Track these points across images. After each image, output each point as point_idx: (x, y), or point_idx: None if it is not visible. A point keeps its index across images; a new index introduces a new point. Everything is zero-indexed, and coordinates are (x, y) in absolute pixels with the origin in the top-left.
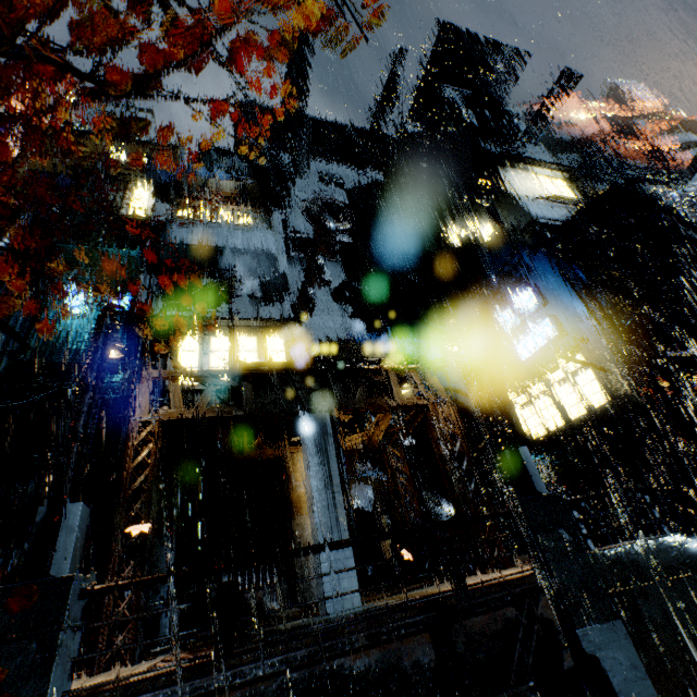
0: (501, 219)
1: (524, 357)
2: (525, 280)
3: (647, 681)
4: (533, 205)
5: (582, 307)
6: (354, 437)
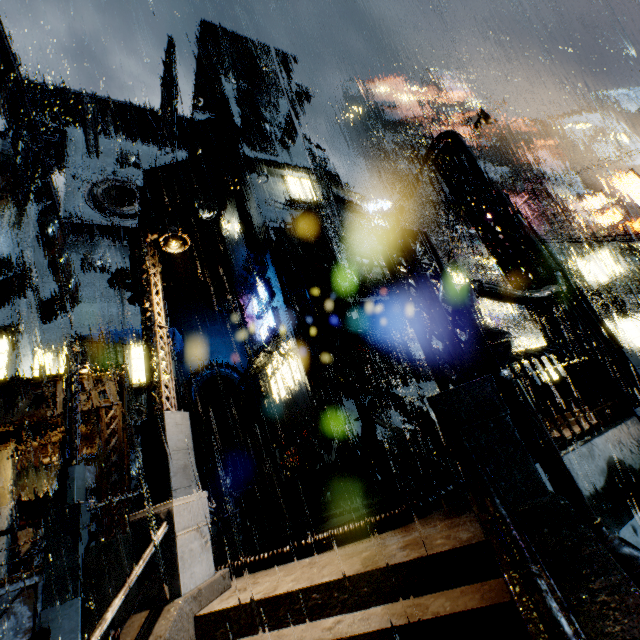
0: (249, 218)
1: (264, 339)
2: (266, 273)
3: (77, 639)
4: (268, 209)
5: (284, 305)
6: (56, 433)
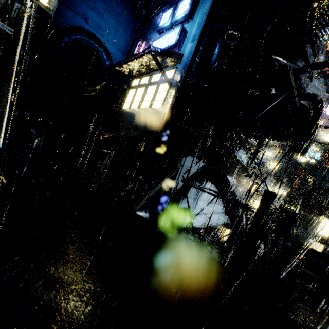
0: None
1: None
2: None
3: None
4: None
5: (200, 30)
6: None
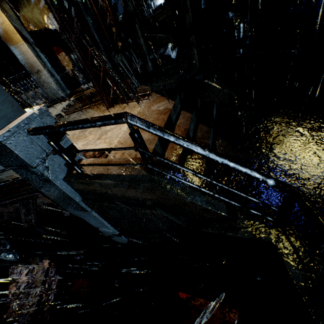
0: None
1: None
2: None
3: (108, 227)
4: None
5: None
6: None
